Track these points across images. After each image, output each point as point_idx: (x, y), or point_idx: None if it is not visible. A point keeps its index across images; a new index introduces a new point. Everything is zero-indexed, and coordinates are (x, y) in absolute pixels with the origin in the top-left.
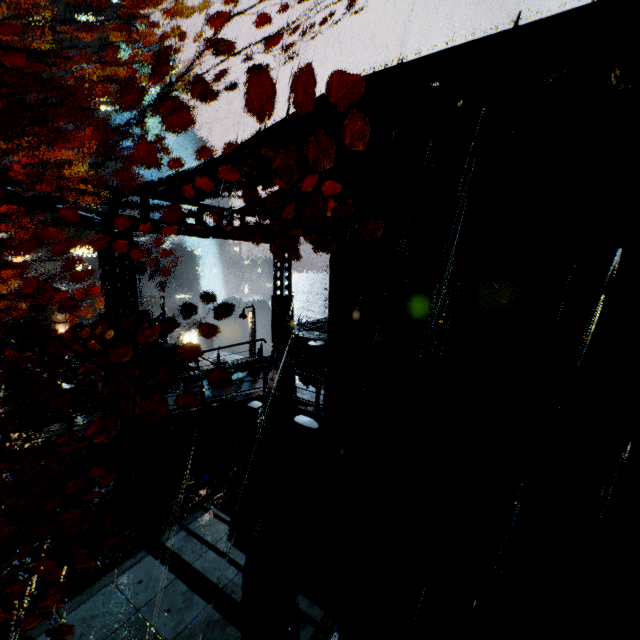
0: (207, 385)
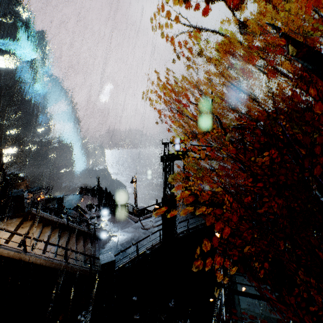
0: None
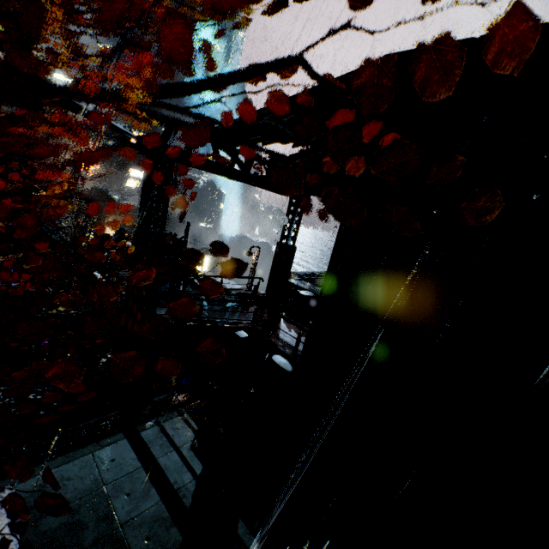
0: (206, 305)
